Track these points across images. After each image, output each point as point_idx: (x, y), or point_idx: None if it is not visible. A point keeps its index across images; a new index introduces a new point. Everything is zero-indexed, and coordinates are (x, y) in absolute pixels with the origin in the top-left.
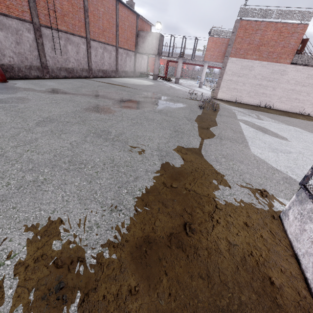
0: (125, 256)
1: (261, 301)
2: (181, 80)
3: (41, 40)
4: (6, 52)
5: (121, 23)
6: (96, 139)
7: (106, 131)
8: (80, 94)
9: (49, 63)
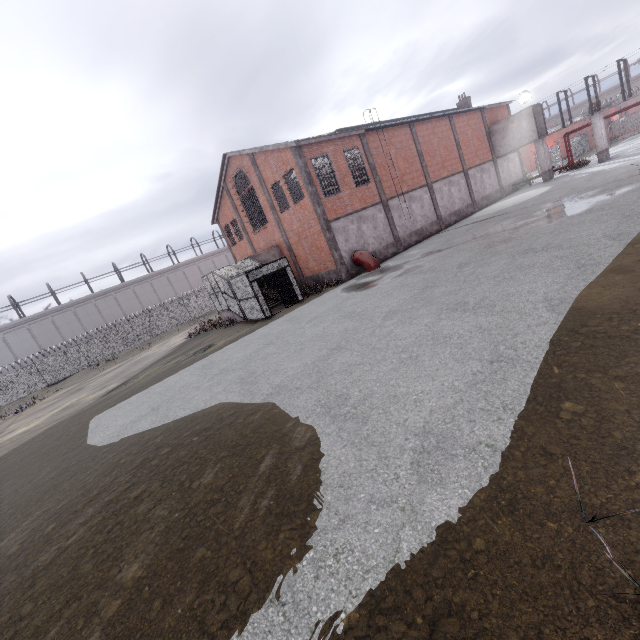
0: (602, 273)
1: None
2: (614, 149)
3: (390, 215)
4: (369, 241)
5: (461, 138)
6: (524, 255)
7: (529, 249)
8: (460, 244)
9: (399, 234)
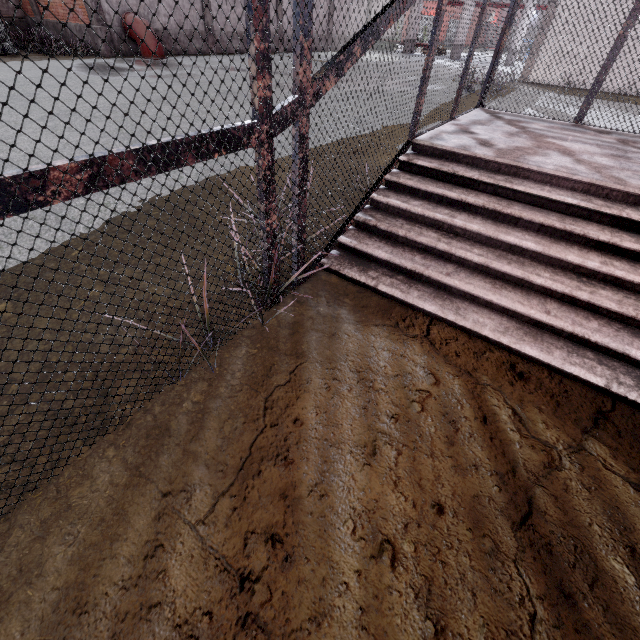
0: None
1: None
2: None
3: None
4: (161, 8)
5: None
6: None
7: None
8: None
9: (216, 24)
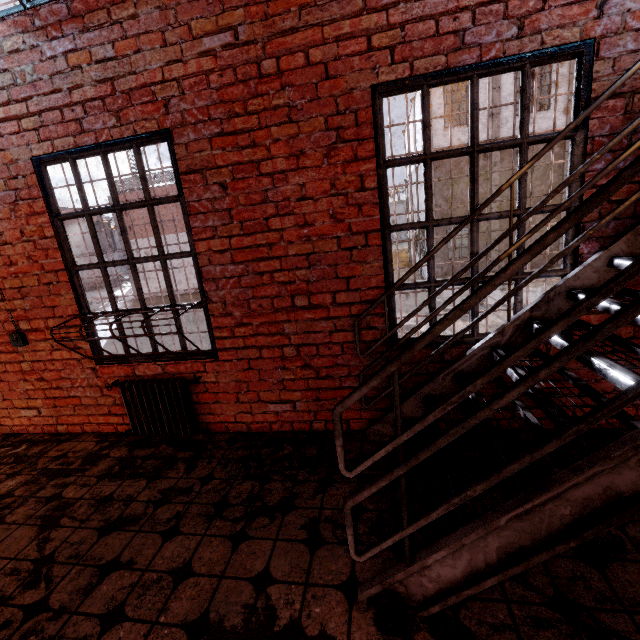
0: None
1: None
2: None
3: None
4: None
5: None
6: None
7: None
8: None
9: None
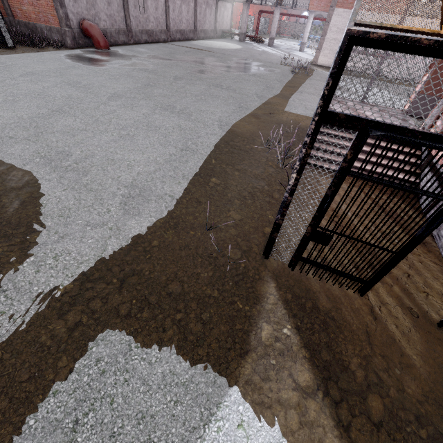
0: (248, 115)
1: (293, 124)
2: (277, 41)
3: None
4: (101, 16)
5: None
6: (216, 88)
7: (219, 85)
8: (179, 60)
9: (132, 25)
